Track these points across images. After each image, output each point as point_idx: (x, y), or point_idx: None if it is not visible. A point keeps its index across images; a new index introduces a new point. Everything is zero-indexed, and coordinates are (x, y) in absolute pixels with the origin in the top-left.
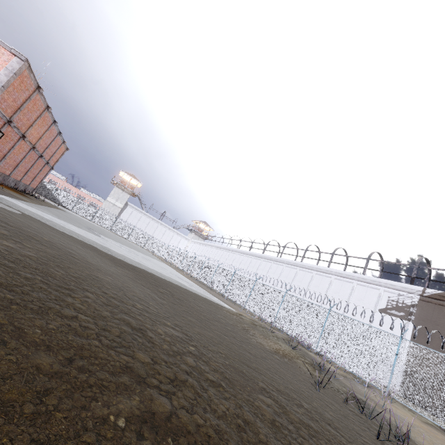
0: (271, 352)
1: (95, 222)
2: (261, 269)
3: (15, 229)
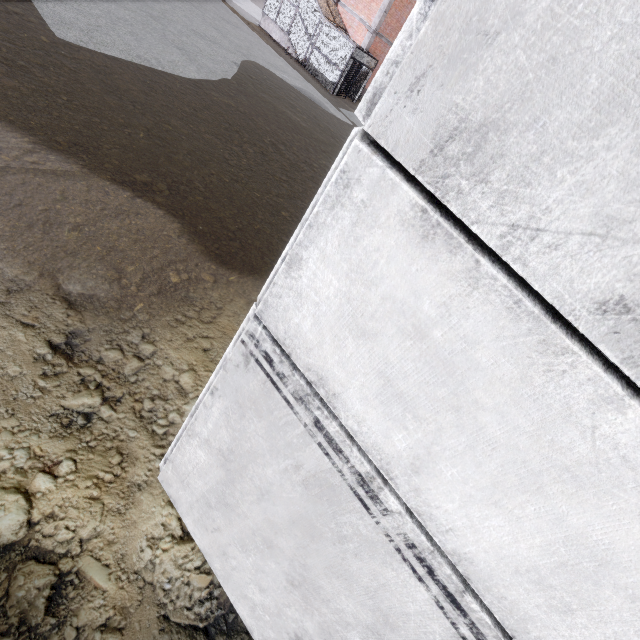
0: None
1: None
2: None
3: (315, 120)
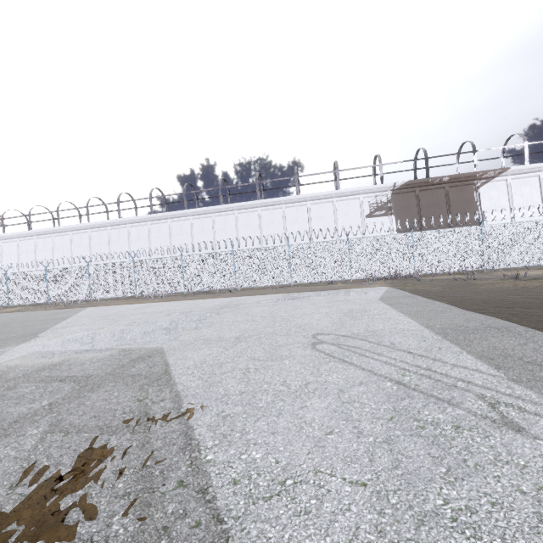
0: None
1: None
2: (199, 231)
3: None
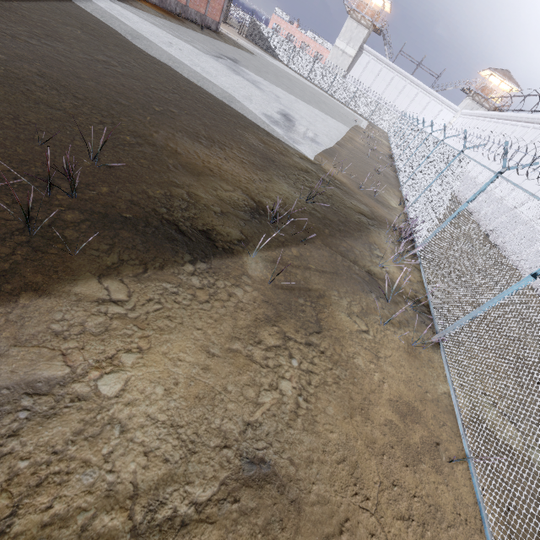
0: (153, 142)
1: (311, 80)
2: None
3: None
